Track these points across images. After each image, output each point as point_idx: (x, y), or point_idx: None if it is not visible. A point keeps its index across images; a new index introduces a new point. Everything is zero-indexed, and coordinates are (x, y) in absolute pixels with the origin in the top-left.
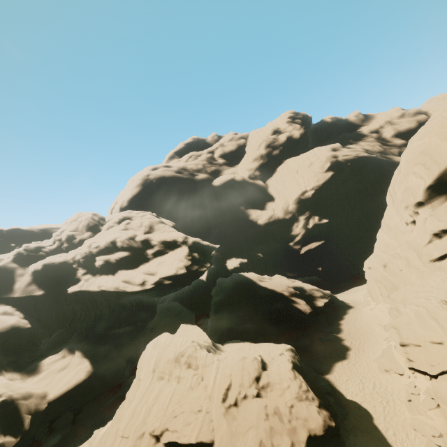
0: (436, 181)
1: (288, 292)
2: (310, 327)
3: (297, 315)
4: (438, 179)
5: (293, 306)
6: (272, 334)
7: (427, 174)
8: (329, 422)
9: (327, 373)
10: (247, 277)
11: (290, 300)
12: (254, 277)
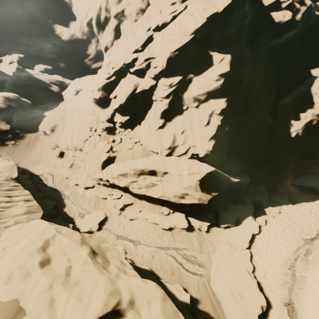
0: (97, 21)
1: (49, 81)
2: (58, 99)
3: (47, 91)
4: (97, 19)
5: (48, 88)
6: (38, 102)
7: (93, 15)
8: (0, 106)
9: (47, 111)
10: (27, 71)
11: (48, 85)
12: (33, 72)
